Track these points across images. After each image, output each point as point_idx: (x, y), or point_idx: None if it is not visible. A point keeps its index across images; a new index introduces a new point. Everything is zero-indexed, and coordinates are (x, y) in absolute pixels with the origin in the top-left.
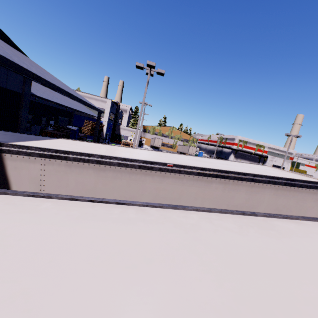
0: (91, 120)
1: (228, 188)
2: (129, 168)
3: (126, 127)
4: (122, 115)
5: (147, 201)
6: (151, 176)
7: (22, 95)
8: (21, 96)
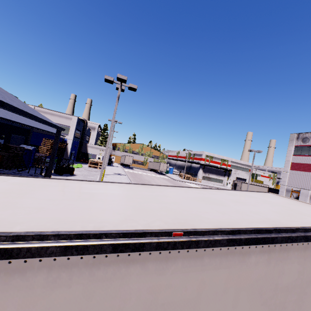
0: (53, 138)
1: (274, 258)
2: (90, 254)
3: (94, 145)
4: (90, 132)
5: None
6: (141, 264)
7: None
8: None
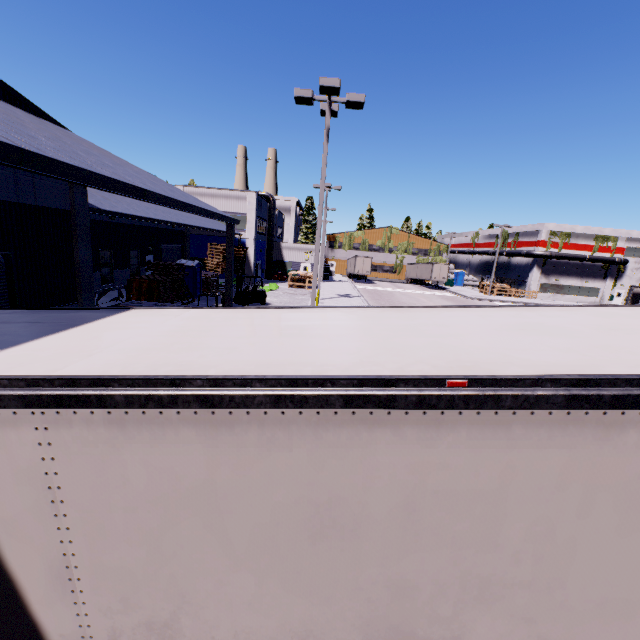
0: (222, 241)
1: None
2: (311, 408)
3: (293, 244)
4: (283, 219)
5: (385, 507)
6: (392, 428)
7: (72, 214)
8: (70, 216)
